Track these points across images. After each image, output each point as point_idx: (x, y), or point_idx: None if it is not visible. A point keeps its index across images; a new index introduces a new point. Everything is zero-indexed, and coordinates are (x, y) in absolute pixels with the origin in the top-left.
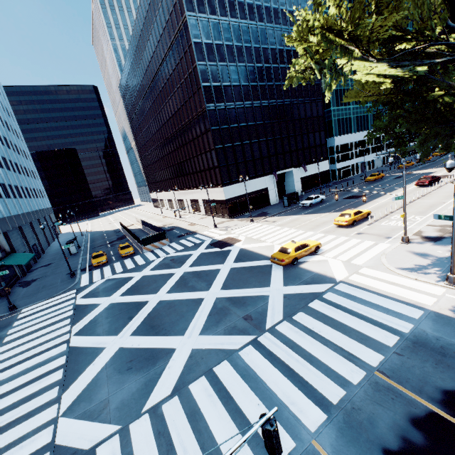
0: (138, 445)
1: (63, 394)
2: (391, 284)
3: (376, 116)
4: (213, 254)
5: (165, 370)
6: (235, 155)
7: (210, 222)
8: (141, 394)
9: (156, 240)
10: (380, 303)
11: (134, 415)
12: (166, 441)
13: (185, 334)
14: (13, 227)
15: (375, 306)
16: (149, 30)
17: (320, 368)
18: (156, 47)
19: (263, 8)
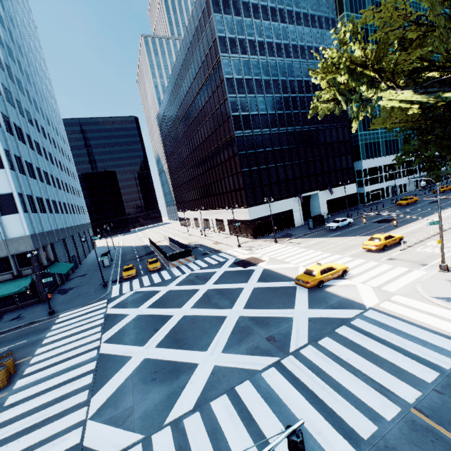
0: None
1: (92, 398)
2: (428, 314)
3: (405, 141)
4: (237, 273)
5: (187, 384)
6: (261, 177)
7: (234, 241)
8: (164, 406)
9: (182, 257)
10: (416, 335)
11: (157, 426)
12: None
13: (208, 350)
14: (59, 239)
15: (409, 336)
16: (187, 70)
17: (349, 399)
18: (191, 84)
19: (290, 46)
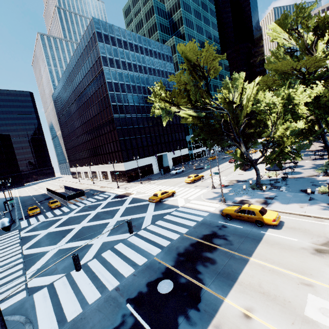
0: (76, 276)
1: (27, 272)
2: (201, 205)
3: (195, 129)
4: (116, 202)
5: (88, 251)
6: (131, 144)
7: (114, 185)
8: None
9: (77, 196)
10: (194, 212)
11: (73, 269)
12: (90, 272)
13: (99, 237)
14: None
15: (191, 214)
16: (79, 69)
17: (163, 237)
18: (82, 79)
19: (147, 68)
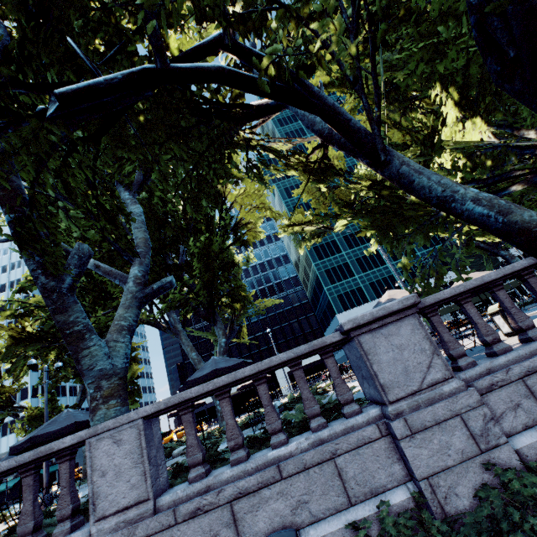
0: None
1: None
2: None
3: None
4: None
5: None
6: None
7: None
8: None
9: None
10: None
11: None
12: None
13: None
14: None
15: None
16: None
17: None
18: None
19: None
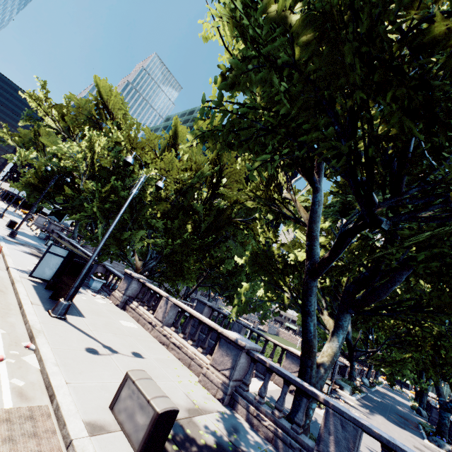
0: None
1: None
2: None
3: None
4: None
5: None
6: None
7: None
8: None
9: None
10: None
11: None
12: None
13: None
14: None
15: None
16: None
17: None
18: None
19: None
